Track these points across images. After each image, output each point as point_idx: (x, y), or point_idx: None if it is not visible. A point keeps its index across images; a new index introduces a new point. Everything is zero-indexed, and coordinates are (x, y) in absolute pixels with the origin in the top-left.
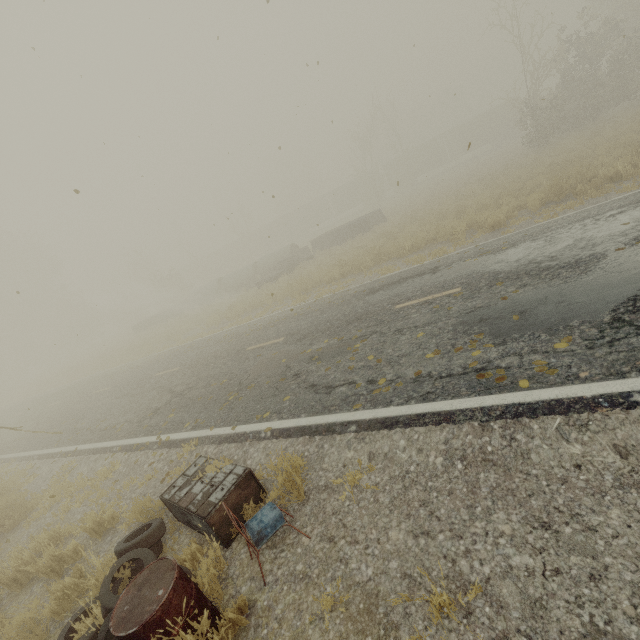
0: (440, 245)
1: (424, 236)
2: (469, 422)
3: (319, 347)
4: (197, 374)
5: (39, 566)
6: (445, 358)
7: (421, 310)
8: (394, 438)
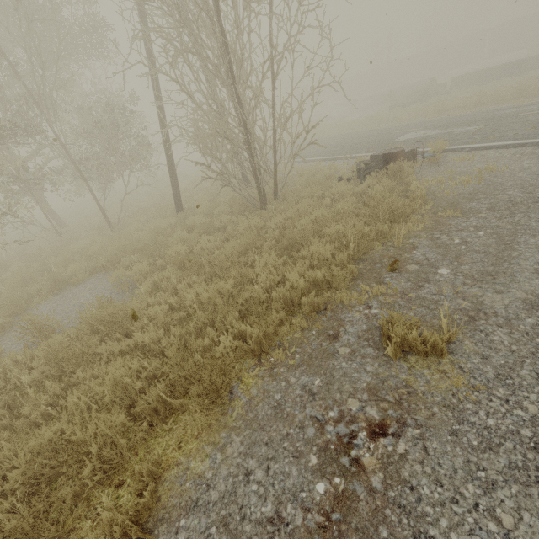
0: None
1: None
2: (533, 146)
3: (451, 129)
4: (358, 140)
5: (316, 170)
6: (537, 129)
7: (537, 115)
8: (489, 151)
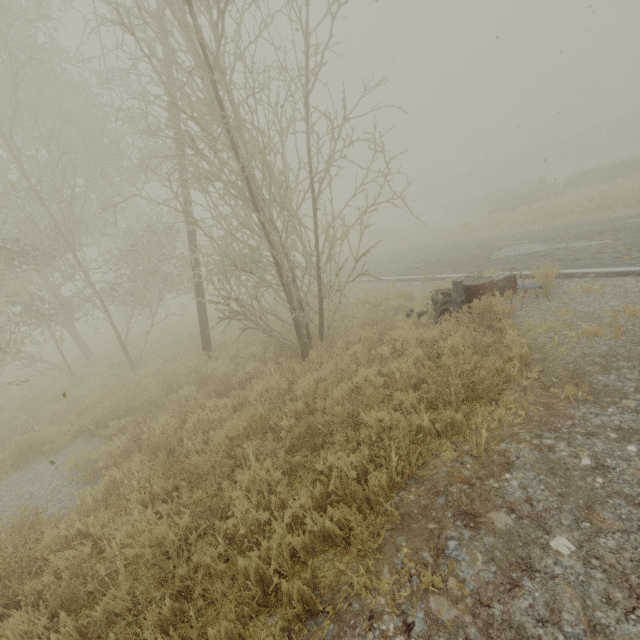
0: None
1: None
2: None
3: (567, 244)
4: (444, 255)
5: (382, 297)
6: None
7: None
8: (626, 280)
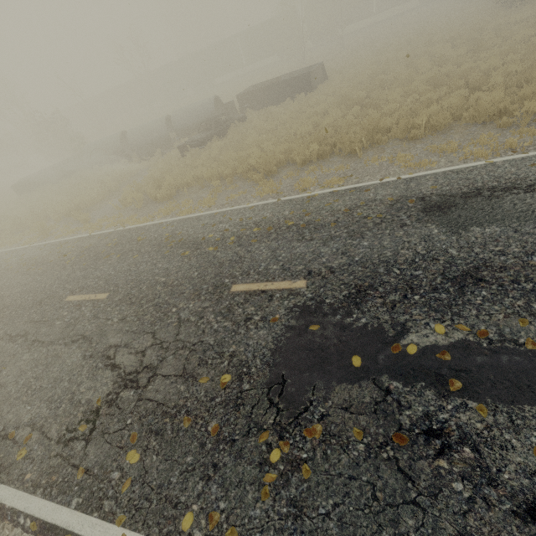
0: (477, 130)
1: (436, 111)
2: None
3: (433, 344)
4: (151, 328)
5: None
6: None
7: None
8: None
